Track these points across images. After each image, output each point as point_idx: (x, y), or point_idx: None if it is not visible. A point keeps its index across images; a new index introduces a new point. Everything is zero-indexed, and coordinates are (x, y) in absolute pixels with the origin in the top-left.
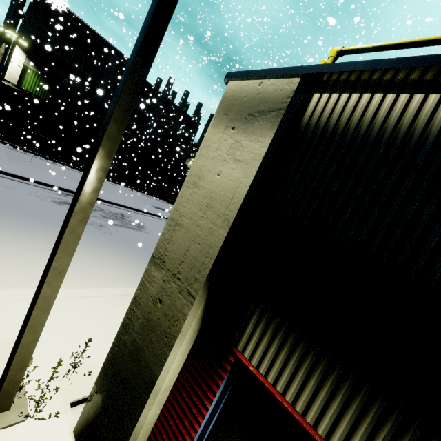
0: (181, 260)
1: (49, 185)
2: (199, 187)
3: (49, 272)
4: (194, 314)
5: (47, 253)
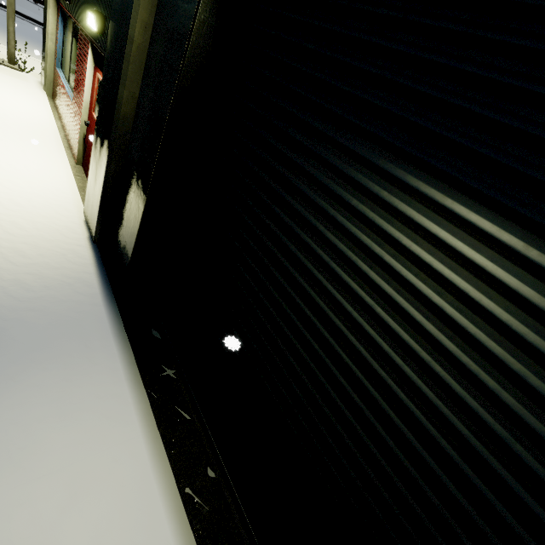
0: None
1: None
2: None
3: None
4: None
5: None
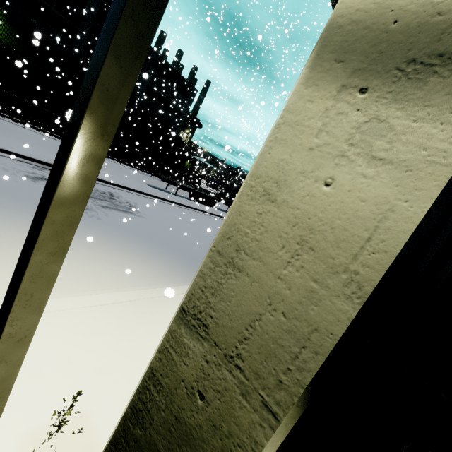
0: (243, 334)
1: (21, 156)
2: (279, 203)
3: None
4: (275, 445)
5: (18, 248)
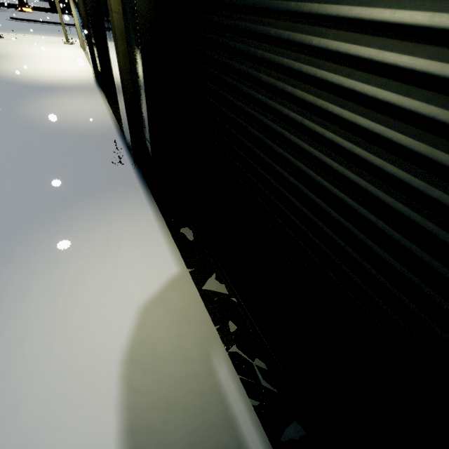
0: None
1: None
2: None
3: (56, 4)
4: None
5: None
